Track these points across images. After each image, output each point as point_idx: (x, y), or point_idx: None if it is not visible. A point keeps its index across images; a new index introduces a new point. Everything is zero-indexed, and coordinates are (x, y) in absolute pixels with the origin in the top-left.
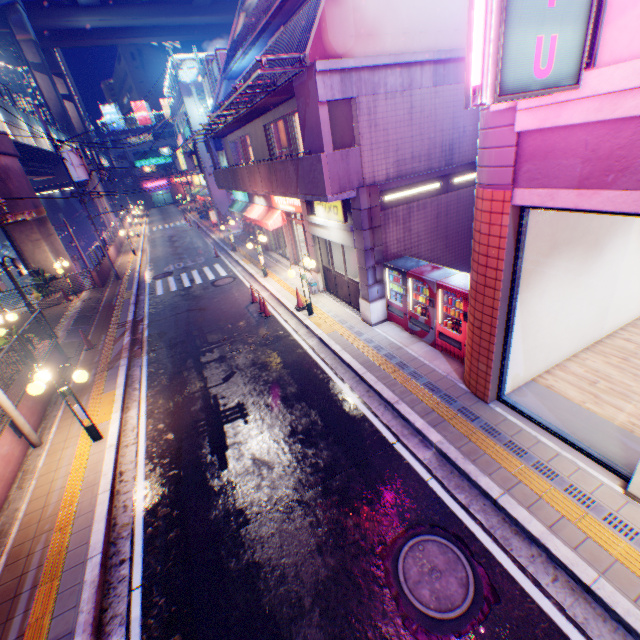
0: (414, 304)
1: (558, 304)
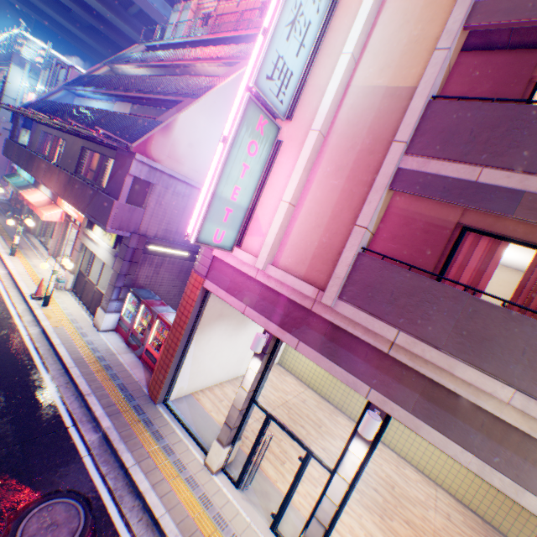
0: (140, 324)
1: (218, 348)
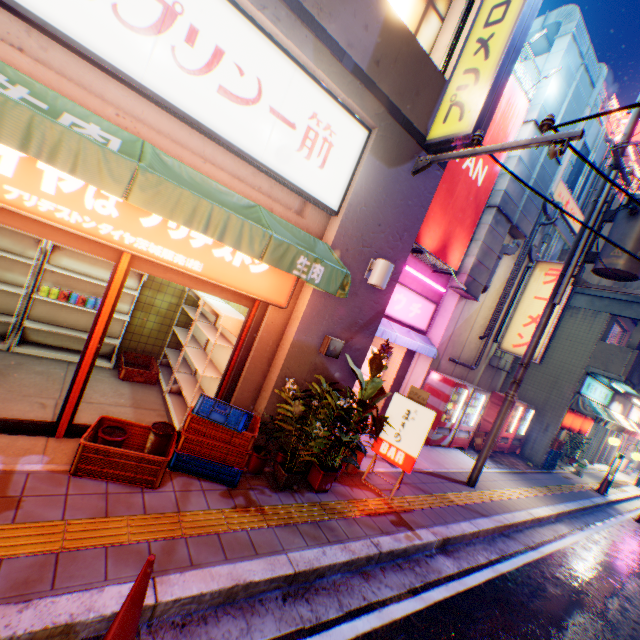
0: None
1: None
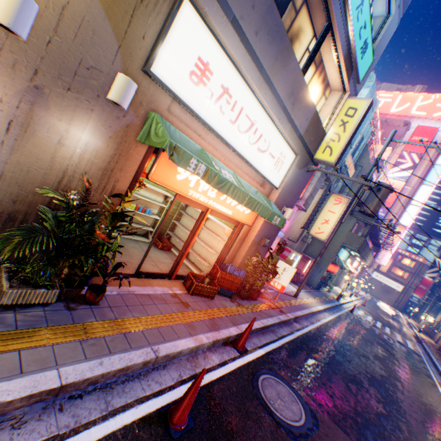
0: None
1: None
